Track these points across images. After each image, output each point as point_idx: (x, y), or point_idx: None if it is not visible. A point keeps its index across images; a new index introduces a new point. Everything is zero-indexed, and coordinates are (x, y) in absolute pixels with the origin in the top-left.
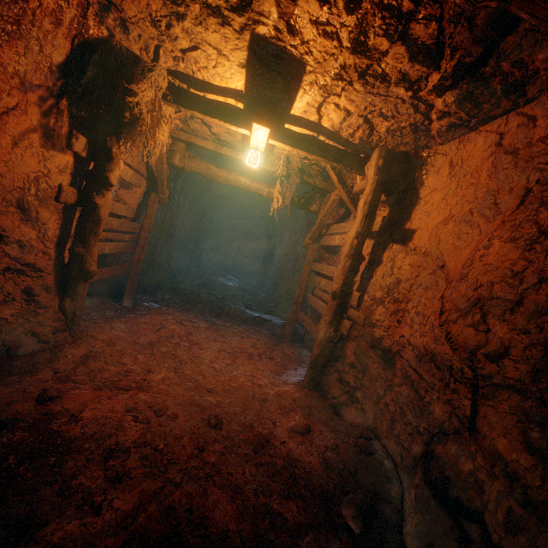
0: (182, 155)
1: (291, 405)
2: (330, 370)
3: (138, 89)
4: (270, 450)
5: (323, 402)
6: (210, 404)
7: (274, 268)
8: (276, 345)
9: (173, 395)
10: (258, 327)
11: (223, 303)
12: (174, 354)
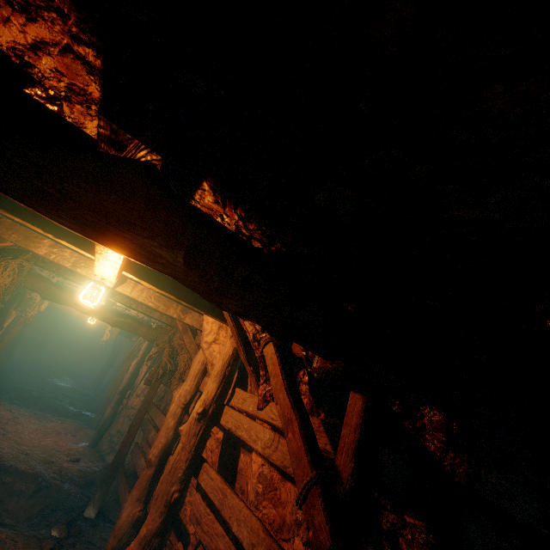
0: None
1: (75, 453)
2: (107, 435)
3: None
4: (53, 464)
5: (97, 454)
6: (24, 449)
7: (112, 372)
8: (82, 429)
9: (2, 443)
10: (75, 419)
11: (50, 400)
12: (3, 427)
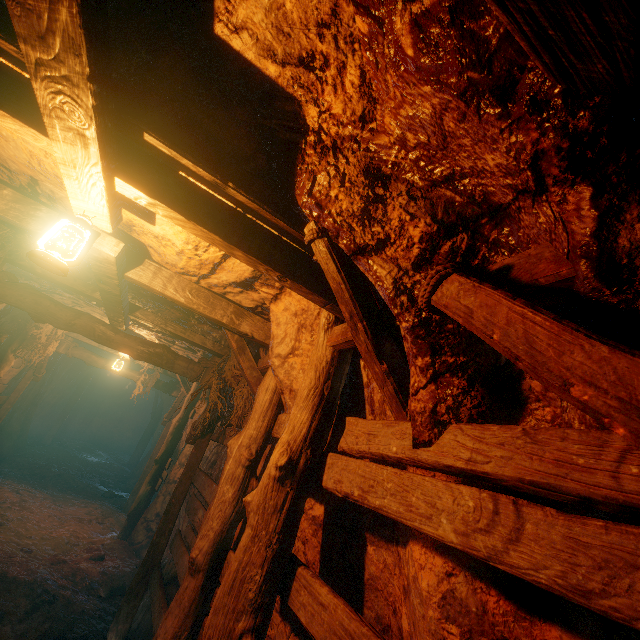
0: (69, 345)
1: (99, 547)
2: (142, 521)
3: (44, 325)
4: (64, 565)
5: (129, 547)
6: (26, 544)
7: (153, 443)
8: (113, 513)
9: None
10: (104, 501)
11: (73, 478)
12: (3, 514)
